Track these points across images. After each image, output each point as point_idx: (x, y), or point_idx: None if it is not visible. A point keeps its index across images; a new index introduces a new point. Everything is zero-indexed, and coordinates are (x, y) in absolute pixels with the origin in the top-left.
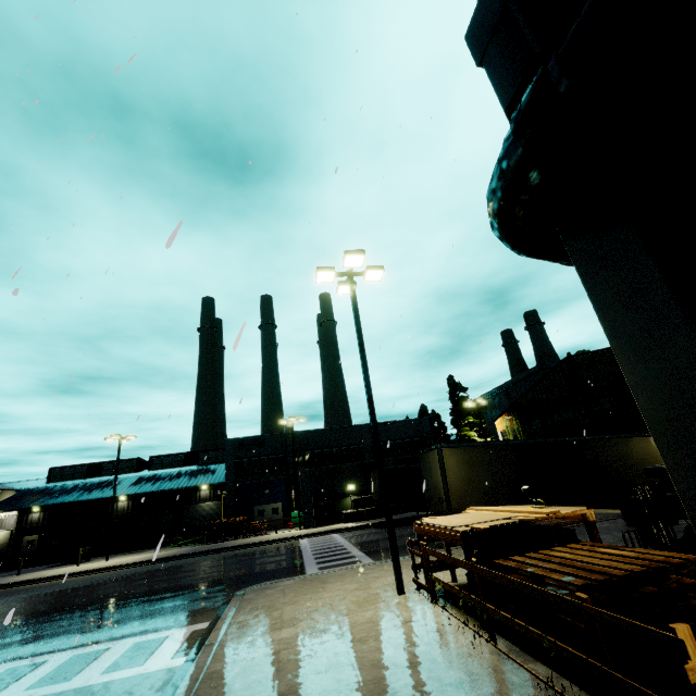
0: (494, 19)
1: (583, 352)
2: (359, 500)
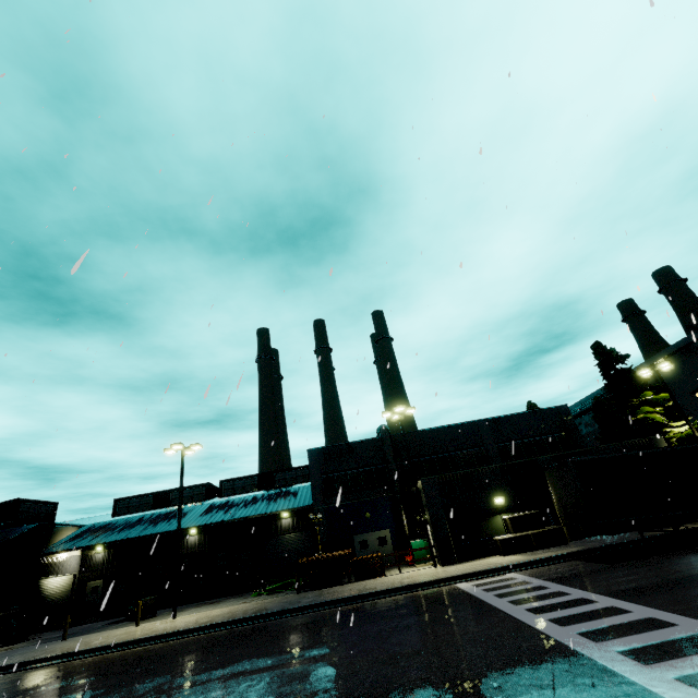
0: None
1: None
2: (519, 519)
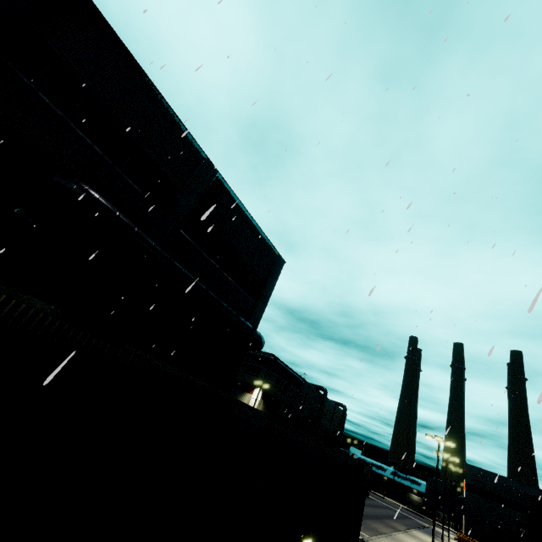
0: None
1: None
2: None
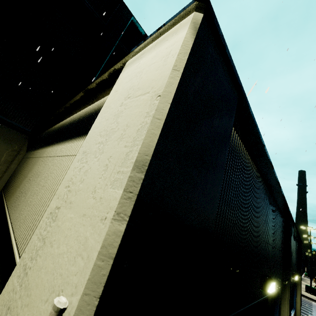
0: None
1: None
2: None
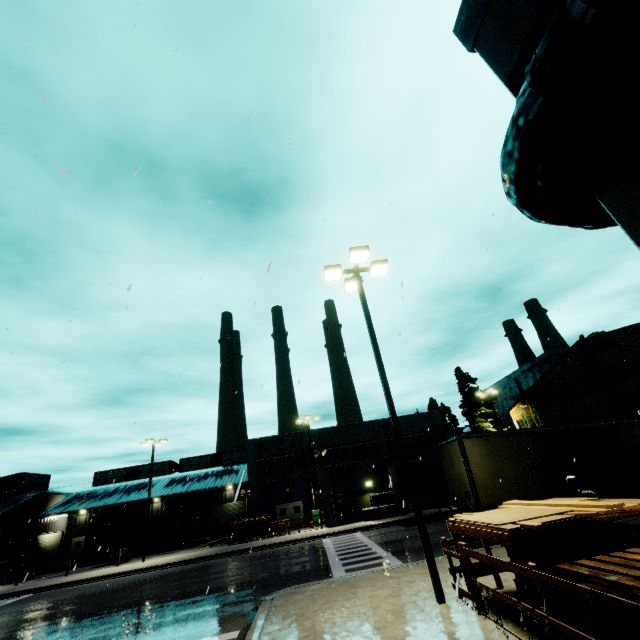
0: (483, 3)
1: (597, 334)
2: (378, 497)
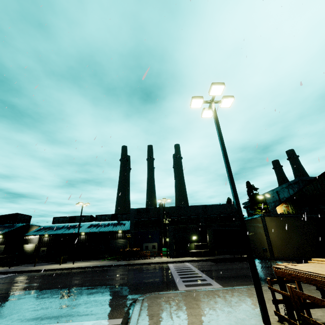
0: None
1: None
2: (199, 245)
